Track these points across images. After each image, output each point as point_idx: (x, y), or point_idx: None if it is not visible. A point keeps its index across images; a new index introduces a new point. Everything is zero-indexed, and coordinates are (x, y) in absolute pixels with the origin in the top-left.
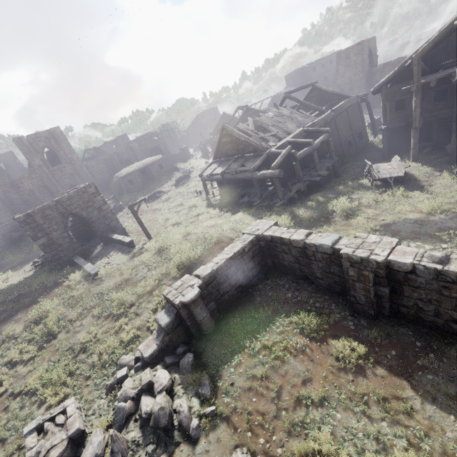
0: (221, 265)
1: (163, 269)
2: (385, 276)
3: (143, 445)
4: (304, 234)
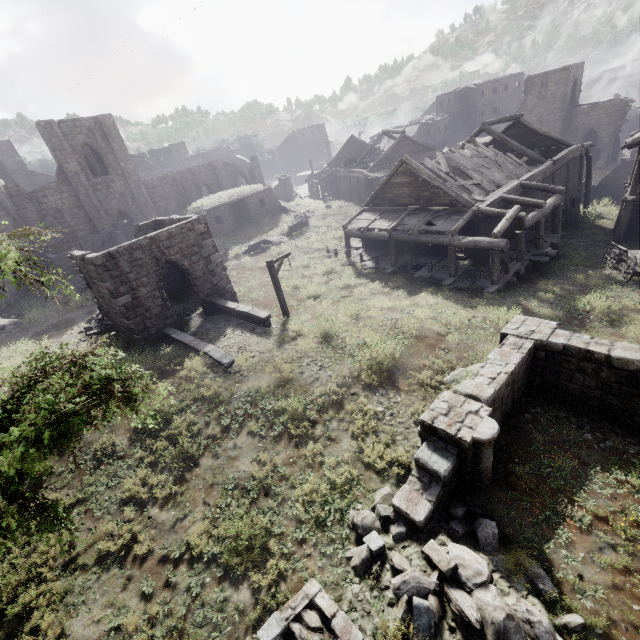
0: (502, 382)
1: (344, 369)
2: None
3: None
4: (638, 351)
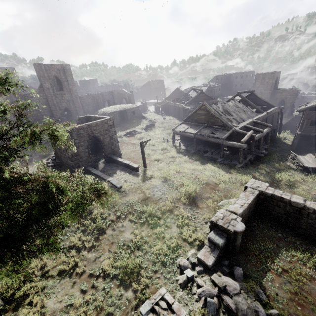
0: (246, 207)
1: (173, 195)
2: None
3: None
4: (302, 200)
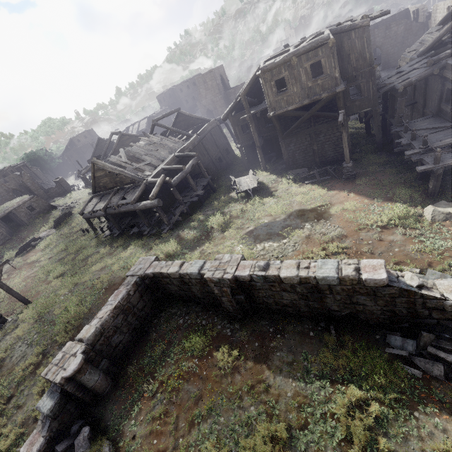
0: (105, 319)
1: (47, 338)
2: (238, 288)
3: None
4: (178, 265)
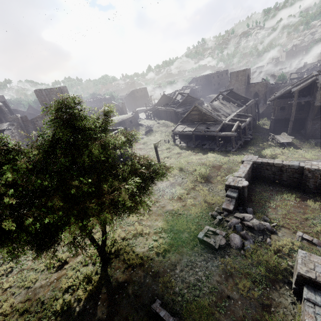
0: (246, 172)
1: (191, 178)
2: None
3: (256, 236)
4: (281, 161)
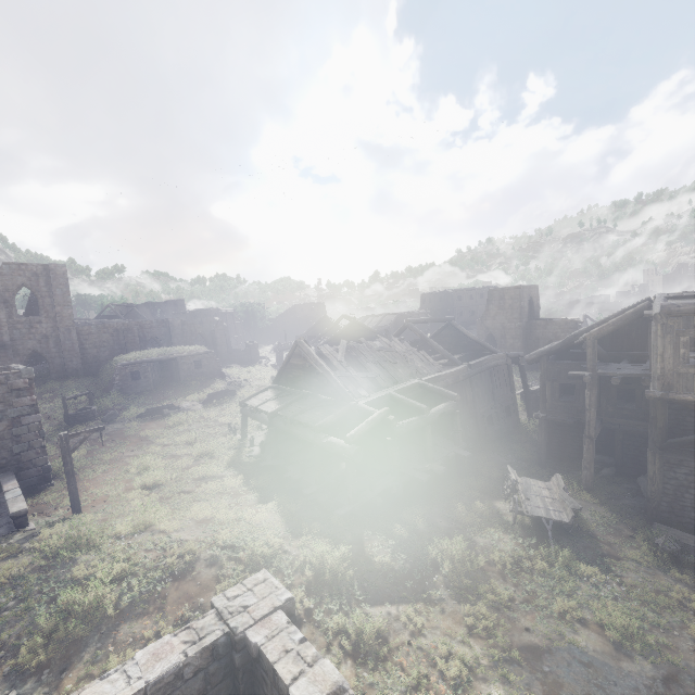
0: None
1: (16, 627)
2: None
3: None
4: (324, 690)
